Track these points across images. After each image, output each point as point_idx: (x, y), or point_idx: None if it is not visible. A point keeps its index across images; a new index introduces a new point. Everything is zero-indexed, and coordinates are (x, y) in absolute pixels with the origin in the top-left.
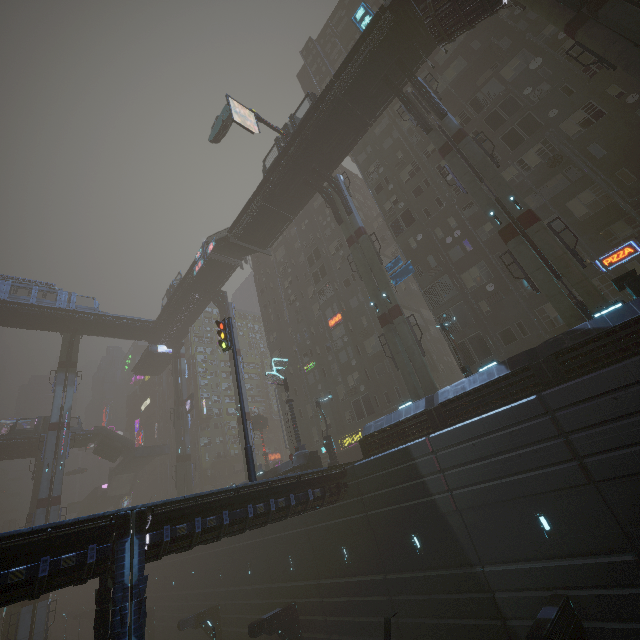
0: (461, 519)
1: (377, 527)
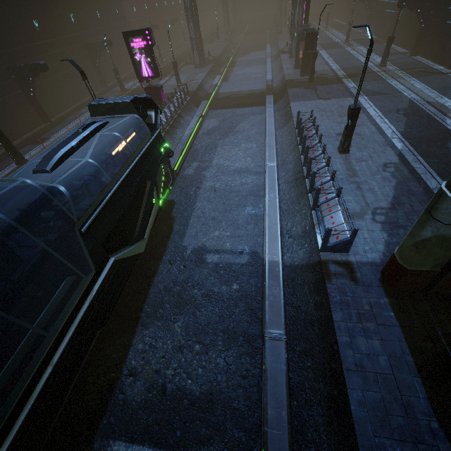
0: (124, 5)
1: (107, 3)
